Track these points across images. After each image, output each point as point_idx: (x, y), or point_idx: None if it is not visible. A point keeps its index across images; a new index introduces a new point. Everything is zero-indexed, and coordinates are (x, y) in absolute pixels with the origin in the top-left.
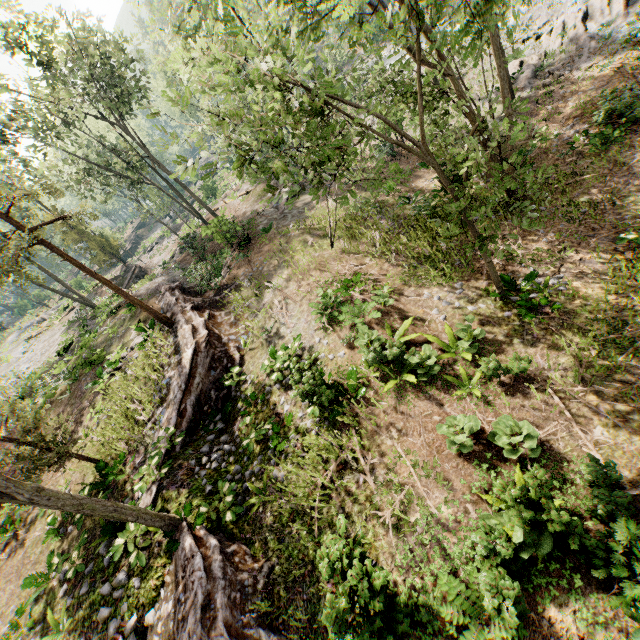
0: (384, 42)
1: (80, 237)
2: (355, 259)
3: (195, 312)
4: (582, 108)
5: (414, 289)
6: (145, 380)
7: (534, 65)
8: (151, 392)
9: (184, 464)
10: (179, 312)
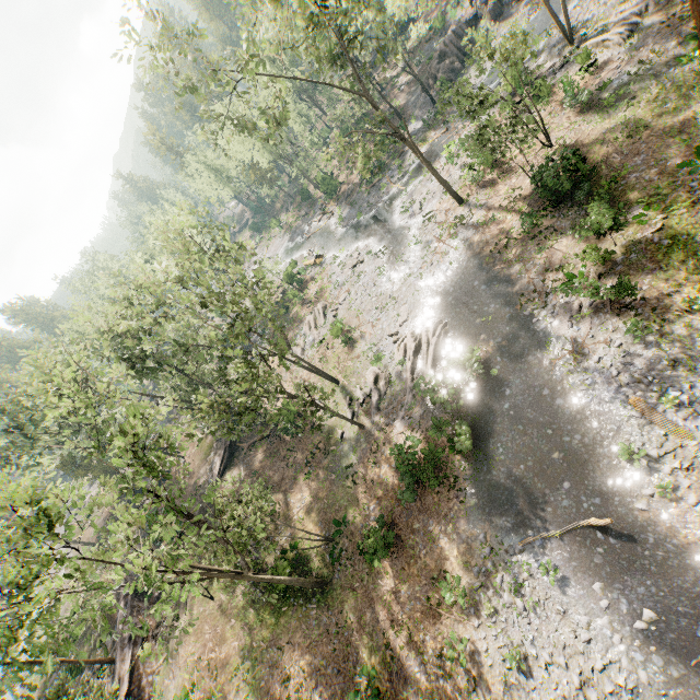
0: (336, 201)
1: (86, 471)
2: (222, 623)
3: (131, 644)
4: (383, 490)
5: (234, 693)
6: None
7: (379, 392)
8: None
9: None
10: (119, 648)
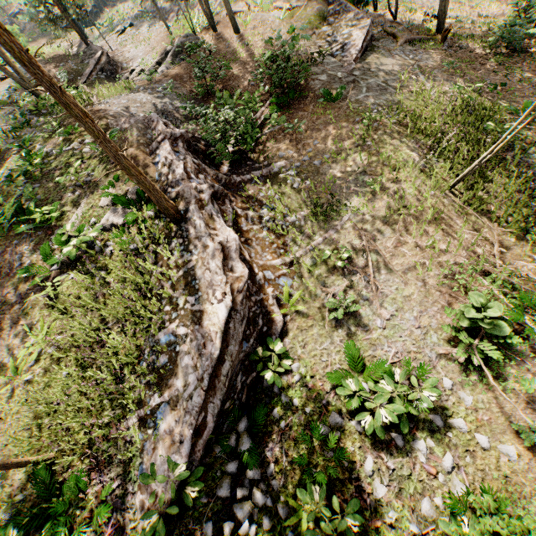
0: None
1: None
2: (489, 227)
3: (215, 206)
4: None
5: None
6: (126, 308)
7: None
8: (137, 343)
9: (196, 535)
10: (193, 201)
